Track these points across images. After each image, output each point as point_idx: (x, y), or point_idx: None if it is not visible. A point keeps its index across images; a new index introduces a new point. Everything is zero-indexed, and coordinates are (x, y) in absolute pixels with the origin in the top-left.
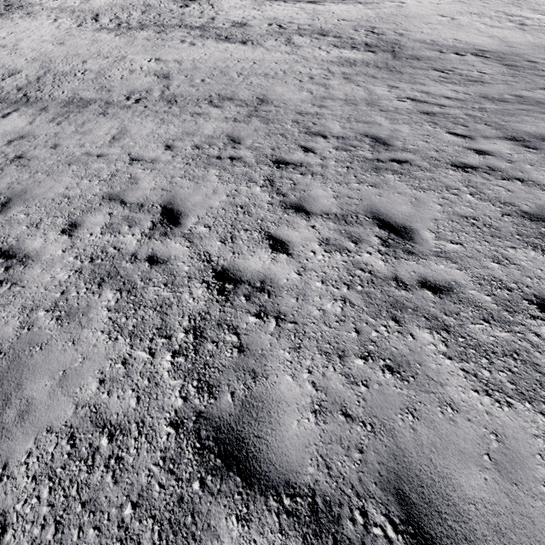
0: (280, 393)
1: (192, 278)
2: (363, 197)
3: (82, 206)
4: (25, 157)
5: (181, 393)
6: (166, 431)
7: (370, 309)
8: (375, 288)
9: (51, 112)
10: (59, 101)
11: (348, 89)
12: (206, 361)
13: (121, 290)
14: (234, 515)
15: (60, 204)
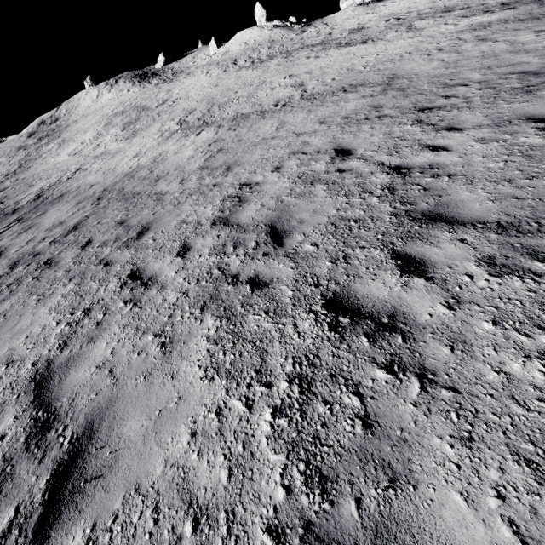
0: (462, 198)
1: (374, 172)
2: (514, 110)
3: (277, 160)
4: (224, 149)
5: (391, 207)
6: (388, 217)
7: (531, 161)
8: (535, 152)
9: (226, 126)
10: (227, 119)
11: (485, 47)
12: (402, 196)
13: (327, 184)
14: (445, 232)
15: (262, 162)
